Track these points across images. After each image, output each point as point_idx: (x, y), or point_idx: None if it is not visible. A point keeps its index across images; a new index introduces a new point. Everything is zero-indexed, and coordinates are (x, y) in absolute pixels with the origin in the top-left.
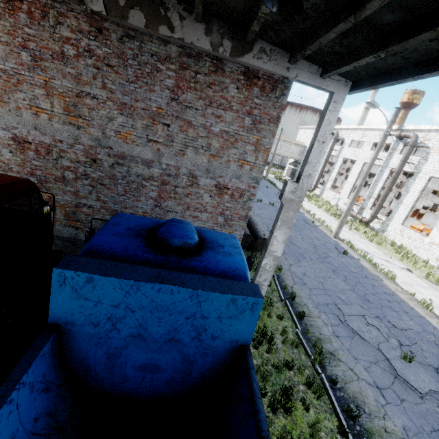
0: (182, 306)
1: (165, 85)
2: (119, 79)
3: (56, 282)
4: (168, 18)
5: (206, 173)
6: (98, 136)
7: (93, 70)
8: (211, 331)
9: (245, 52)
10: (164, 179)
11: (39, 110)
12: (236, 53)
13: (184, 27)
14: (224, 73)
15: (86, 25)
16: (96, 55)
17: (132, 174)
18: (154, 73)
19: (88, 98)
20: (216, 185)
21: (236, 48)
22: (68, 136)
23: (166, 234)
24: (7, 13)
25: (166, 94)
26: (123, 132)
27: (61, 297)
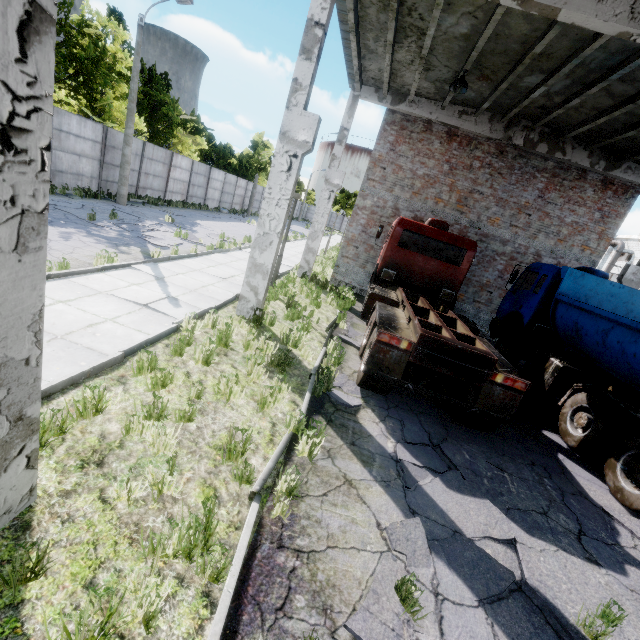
0: (623, 296)
1: (536, 187)
2: (503, 183)
3: (568, 274)
4: (563, 148)
5: (549, 254)
6: (473, 220)
7: (487, 176)
8: (634, 313)
9: (615, 169)
10: (513, 256)
11: (439, 200)
12: (607, 169)
13: (573, 153)
14: (585, 180)
15: (493, 149)
16: (493, 167)
17: (488, 250)
18: (531, 179)
19: (476, 194)
20: (556, 264)
21: (608, 166)
22: (451, 219)
23: (593, 269)
24: (446, 143)
25: (535, 193)
26: (493, 218)
27: (567, 281)
